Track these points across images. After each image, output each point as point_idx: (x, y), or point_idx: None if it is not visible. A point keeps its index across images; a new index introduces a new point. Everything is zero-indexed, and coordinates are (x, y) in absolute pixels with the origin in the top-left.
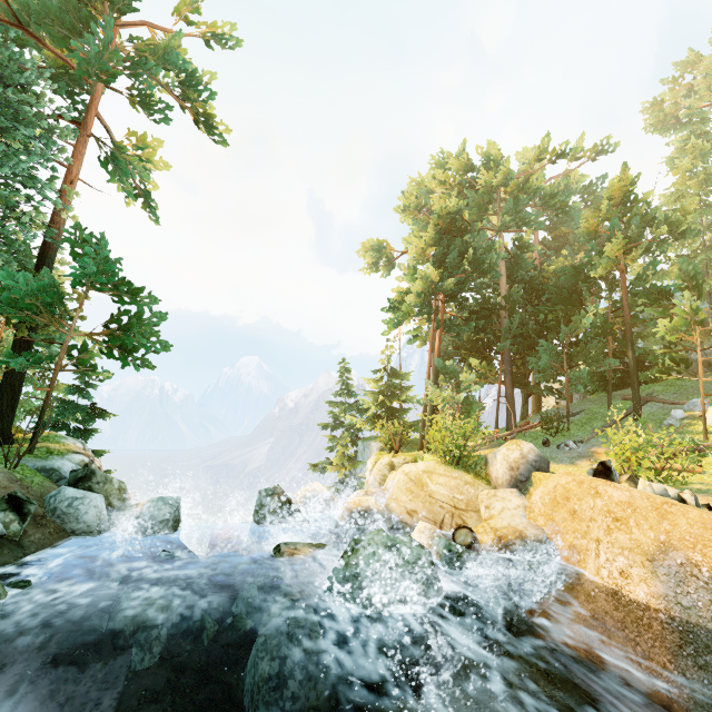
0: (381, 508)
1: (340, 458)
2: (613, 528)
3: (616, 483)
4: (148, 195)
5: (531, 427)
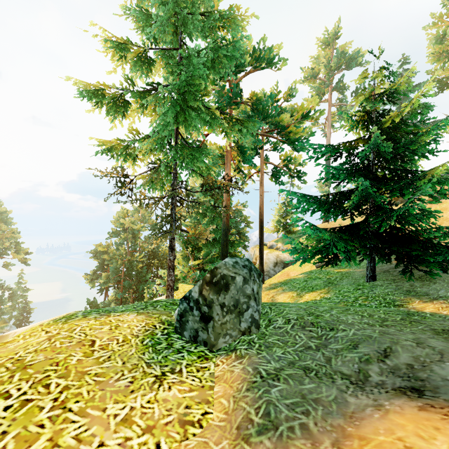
0: None
1: None
2: None
3: None
4: (25, 260)
5: None
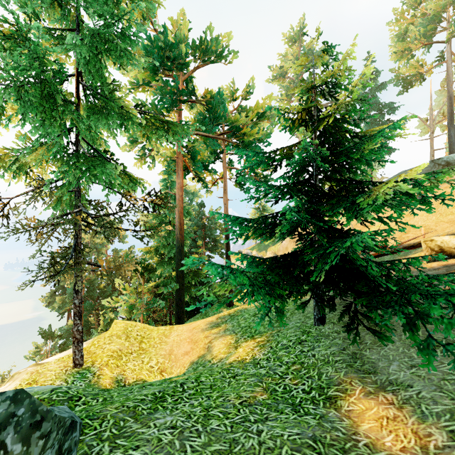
0: None
1: None
2: None
3: None
4: None
5: None
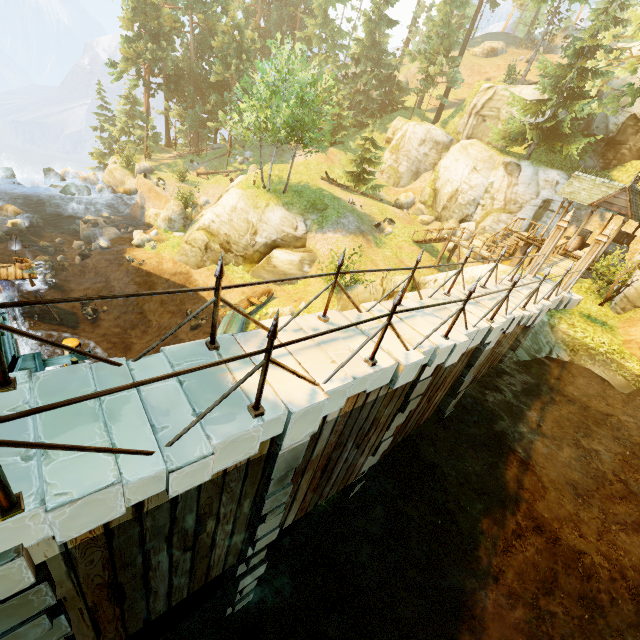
0: (95, 180)
1: (96, 155)
2: (139, 189)
3: (142, 179)
4: None
5: (200, 152)
